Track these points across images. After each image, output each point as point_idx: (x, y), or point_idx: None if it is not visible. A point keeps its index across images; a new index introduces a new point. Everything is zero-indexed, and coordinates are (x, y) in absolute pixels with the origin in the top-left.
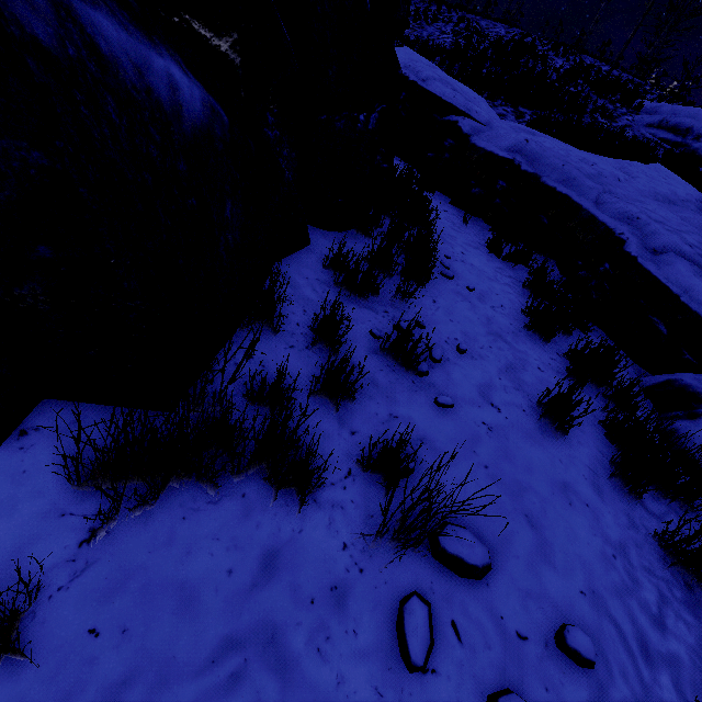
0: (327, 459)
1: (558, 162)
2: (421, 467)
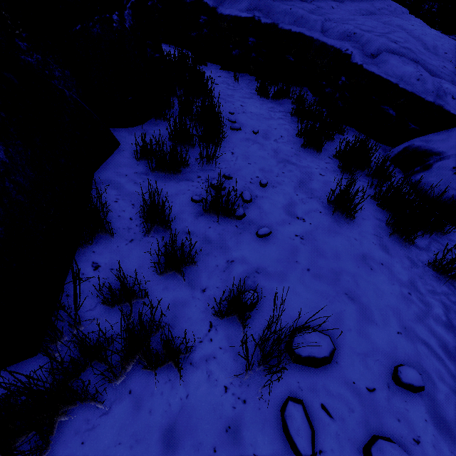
0: (184, 337)
1: (287, 8)
2: (263, 293)
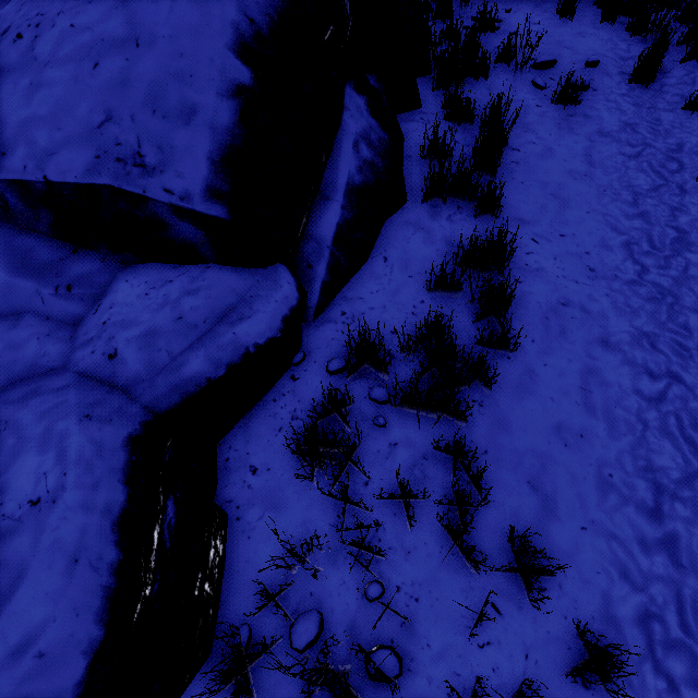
0: (490, 53)
1: None
2: (518, 55)
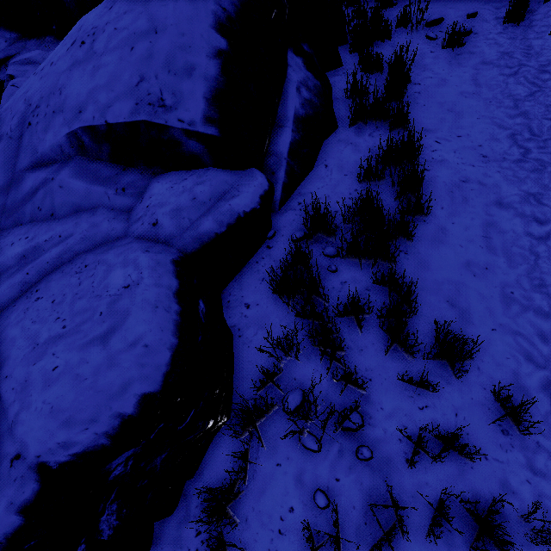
0: (391, 20)
1: None
2: (413, 19)
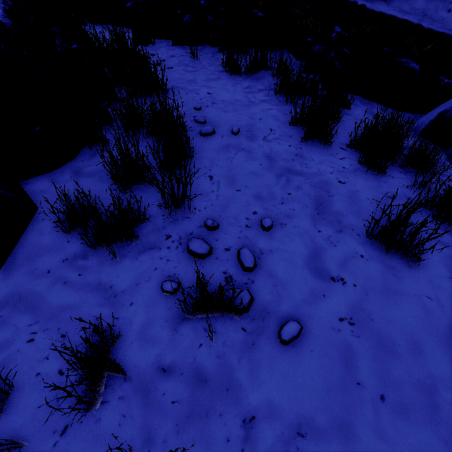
0: None
1: None
2: None
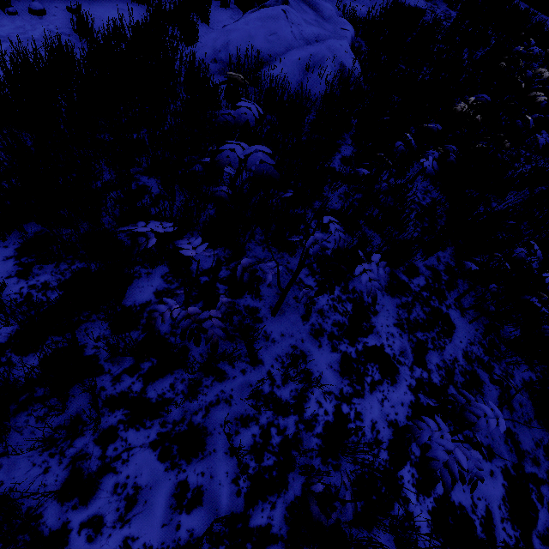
0: None
1: None
2: None
